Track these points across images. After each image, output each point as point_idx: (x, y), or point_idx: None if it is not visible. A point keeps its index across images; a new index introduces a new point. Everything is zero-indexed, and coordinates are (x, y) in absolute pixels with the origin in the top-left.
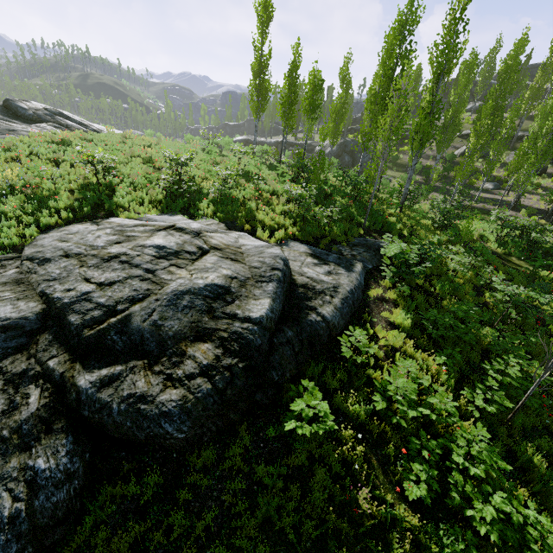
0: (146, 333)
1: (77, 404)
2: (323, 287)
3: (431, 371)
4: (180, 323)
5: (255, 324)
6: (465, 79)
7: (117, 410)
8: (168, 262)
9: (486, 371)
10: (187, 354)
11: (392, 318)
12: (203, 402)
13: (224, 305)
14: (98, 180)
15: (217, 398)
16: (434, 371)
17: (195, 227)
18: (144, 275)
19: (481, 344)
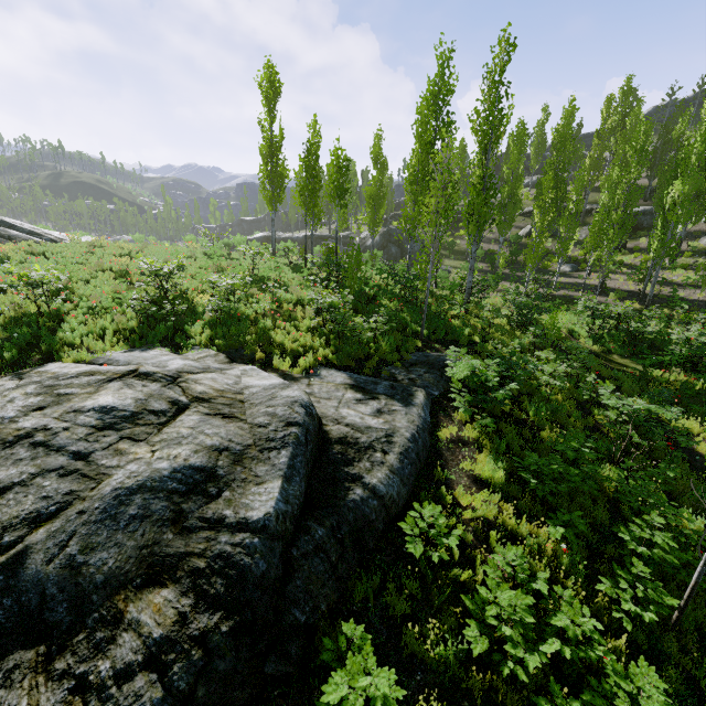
0: (51, 585)
1: None
2: (371, 438)
3: (546, 554)
4: (119, 553)
5: (255, 532)
6: (516, 152)
7: None
8: (116, 433)
9: (624, 543)
10: (126, 619)
11: (477, 470)
12: None
13: (203, 503)
14: (38, 308)
15: None
16: (550, 553)
17: (175, 367)
18: (69, 464)
19: (605, 491)
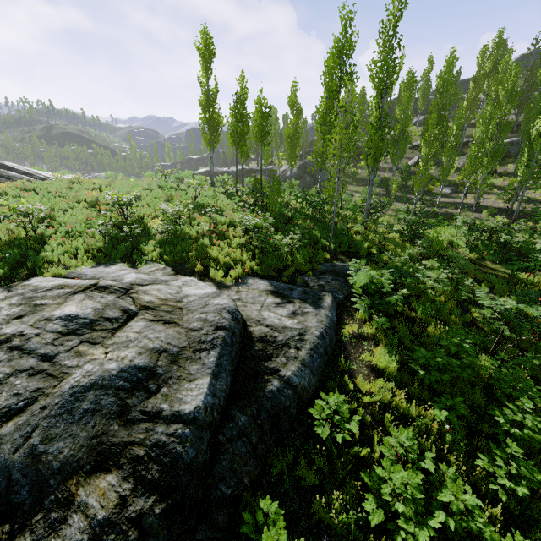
0: (16, 471)
1: None
2: (286, 336)
3: (432, 433)
4: (73, 443)
5: (186, 424)
6: (407, 96)
7: None
8: (78, 338)
9: (498, 424)
10: (76, 502)
11: (374, 361)
12: None
13: (144, 398)
14: (26, 233)
15: None
16: (435, 432)
17: (129, 280)
18: (37, 365)
19: (481, 377)
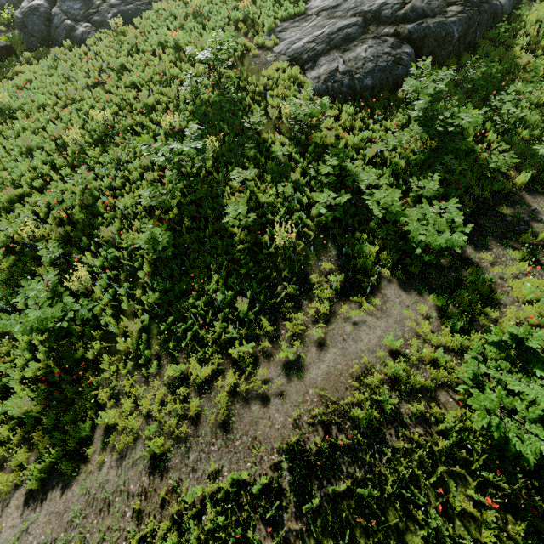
0: (425, 8)
1: (409, 35)
2: None
3: None
4: (438, 2)
5: None
6: None
7: (433, 26)
8: None
9: None
10: (448, 11)
11: (540, 8)
12: (465, 20)
13: None
14: None
15: (468, 20)
16: None
17: None
18: None
19: None
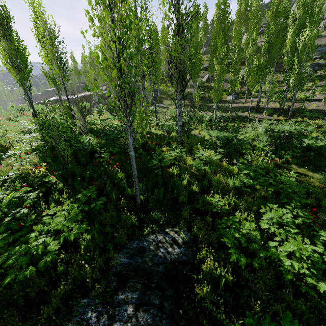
0: None
1: None
2: None
3: None
4: None
5: None
6: (195, 25)
7: None
8: None
9: None
10: None
11: None
12: None
13: None
14: None
15: None
16: None
17: None
18: None
19: None
